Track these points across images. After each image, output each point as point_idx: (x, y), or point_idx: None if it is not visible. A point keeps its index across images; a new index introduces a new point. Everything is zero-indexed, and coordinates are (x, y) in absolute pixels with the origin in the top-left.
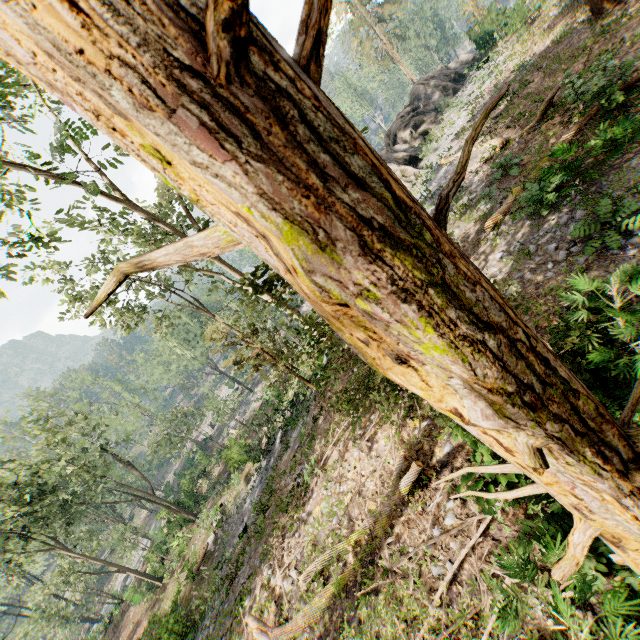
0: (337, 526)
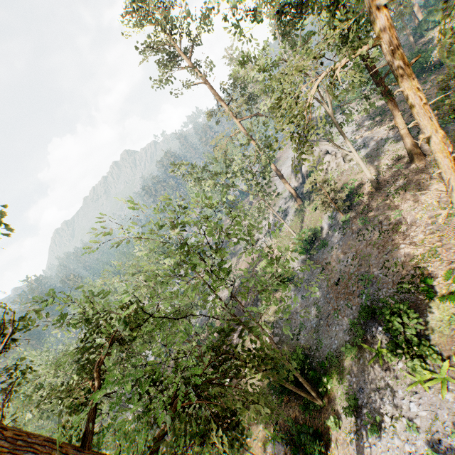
0: (438, 208)
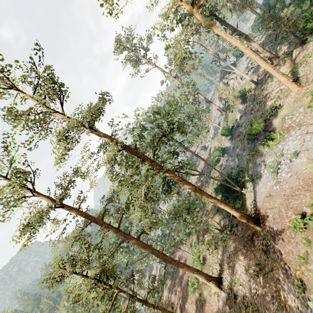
0: None
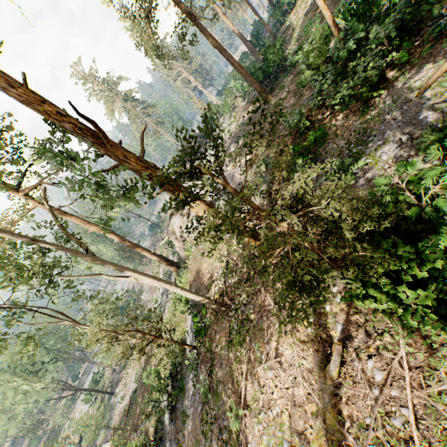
0: None
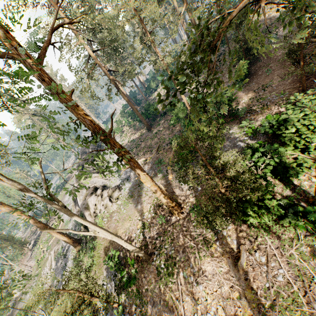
0: None
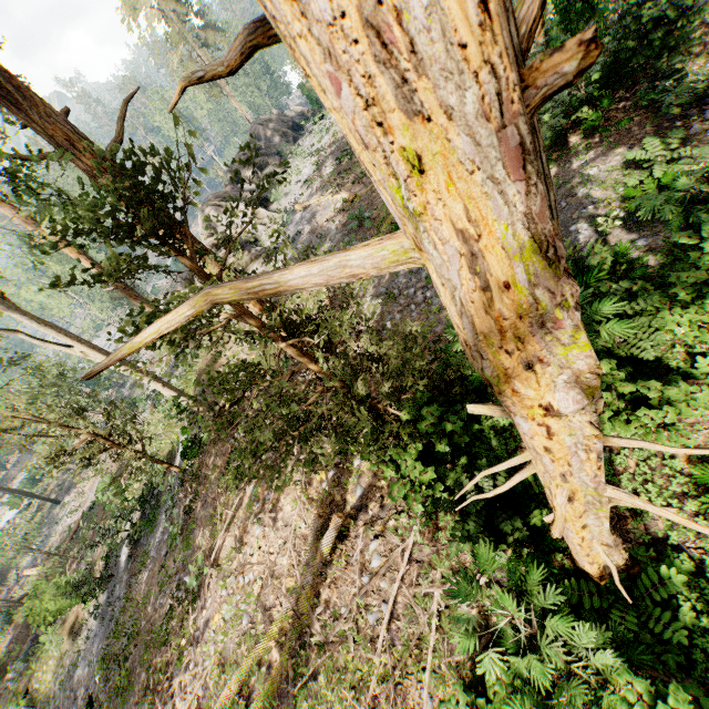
0: (250, 626)
